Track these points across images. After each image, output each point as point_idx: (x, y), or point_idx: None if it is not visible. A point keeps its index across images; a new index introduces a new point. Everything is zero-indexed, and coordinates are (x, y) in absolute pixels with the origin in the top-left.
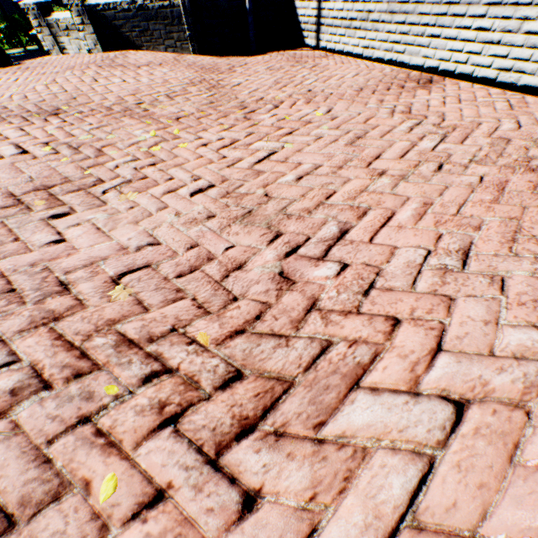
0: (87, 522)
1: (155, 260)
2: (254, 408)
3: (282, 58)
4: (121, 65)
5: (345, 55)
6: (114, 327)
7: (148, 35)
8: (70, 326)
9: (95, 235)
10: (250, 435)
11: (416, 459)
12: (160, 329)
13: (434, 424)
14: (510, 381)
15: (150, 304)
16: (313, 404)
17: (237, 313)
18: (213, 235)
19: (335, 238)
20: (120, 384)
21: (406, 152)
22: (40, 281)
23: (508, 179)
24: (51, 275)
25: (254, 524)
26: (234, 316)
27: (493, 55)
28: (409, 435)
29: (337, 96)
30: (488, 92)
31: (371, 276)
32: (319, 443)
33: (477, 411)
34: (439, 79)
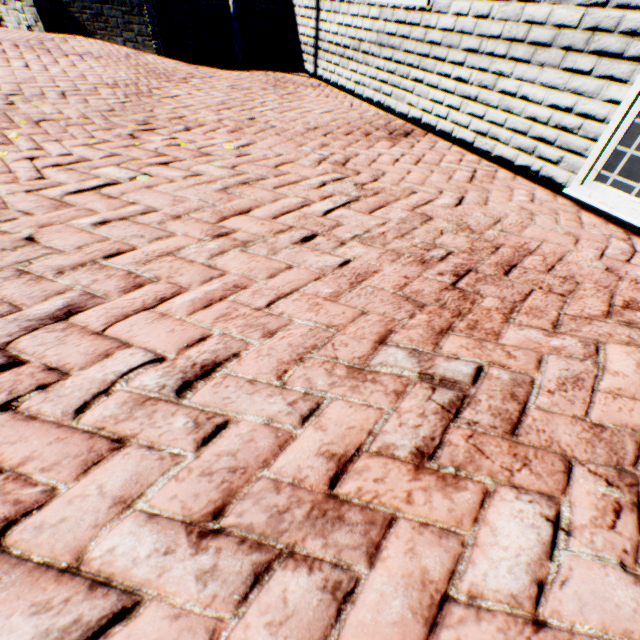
0: None
1: None
2: None
3: (263, 79)
4: (46, 49)
5: (343, 90)
6: None
7: (103, 21)
8: None
9: None
10: None
11: None
12: None
13: None
14: (34, 635)
15: None
16: None
17: None
18: None
19: (51, 317)
20: None
21: (287, 212)
22: None
23: (381, 269)
24: None
25: None
26: None
27: (471, 113)
28: None
29: (279, 130)
30: (462, 158)
31: (31, 390)
32: None
33: None
34: (420, 133)
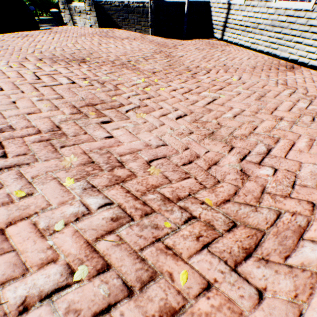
0: (177, 295)
1: (167, 154)
2: (248, 243)
3: (202, 43)
4: (112, 37)
5: (237, 46)
6: (156, 189)
7: (126, 21)
8: (132, 186)
9: (129, 136)
10: (250, 258)
11: None
12: (183, 194)
13: None
14: None
15: (173, 179)
16: (281, 245)
17: (222, 189)
18: (195, 143)
19: (265, 153)
20: (170, 222)
21: (291, 108)
22: (107, 158)
23: None
24: (112, 156)
25: (267, 306)
26: (221, 191)
27: None
28: None
29: (241, 70)
30: None
31: (292, 178)
32: (290, 267)
33: None
34: (297, 67)
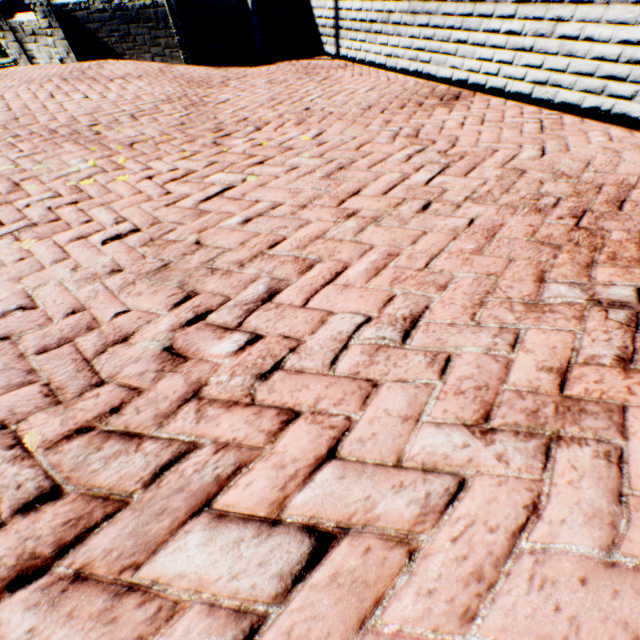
0: None
1: (20, 329)
2: (55, 541)
3: (292, 69)
4: (91, 78)
5: (369, 66)
6: None
7: (130, 41)
8: None
9: None
10: (32, 582)
11: (237, 621)
12: None
13: (281, 567)
14: (406, 504)
15: None
16: (135, 537)
17: (93, 403)
18: (109, 296)
19: (260, 300)
20: None
21: (392, 187)
22: None
23: (504, 222)
24: None
25: None
26: (86, 408)
27: (526, 64)
28: (243, 584)
29: (338, 115)
30: (521, 111)
31: (284, 353)
32: (119, 595)
33: (346, 549)
34: (468, 94)
